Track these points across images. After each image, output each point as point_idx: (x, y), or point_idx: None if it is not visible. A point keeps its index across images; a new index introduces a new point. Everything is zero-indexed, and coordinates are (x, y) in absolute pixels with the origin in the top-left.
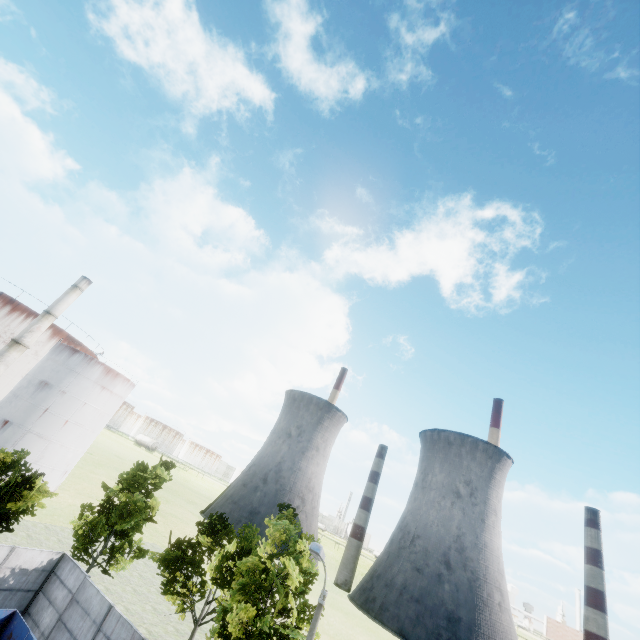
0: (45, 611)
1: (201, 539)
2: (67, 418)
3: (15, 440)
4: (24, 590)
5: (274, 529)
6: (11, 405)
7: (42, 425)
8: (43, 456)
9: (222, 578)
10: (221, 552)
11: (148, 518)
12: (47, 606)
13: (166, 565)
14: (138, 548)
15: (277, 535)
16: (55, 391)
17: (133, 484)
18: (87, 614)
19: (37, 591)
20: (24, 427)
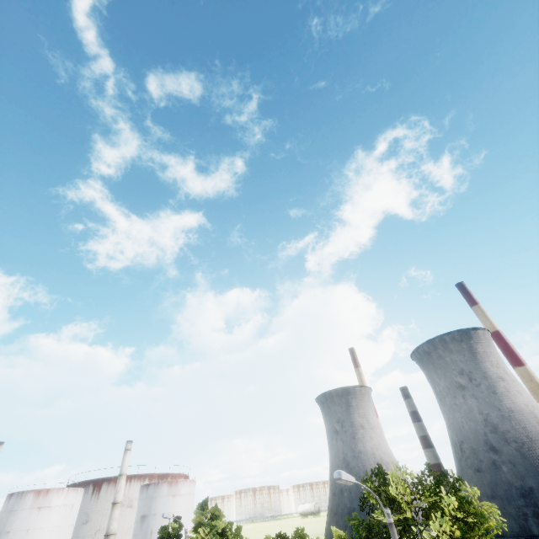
0: None
1: None
2: None
3: None
4: None
5: (196, 517)
6: None
7: None
8: None
9: None
10: None
11: None
12: None
13: None
14: None
15: (198, 519)
16: (150, 517)
17: None
18: None
19: None
20: None
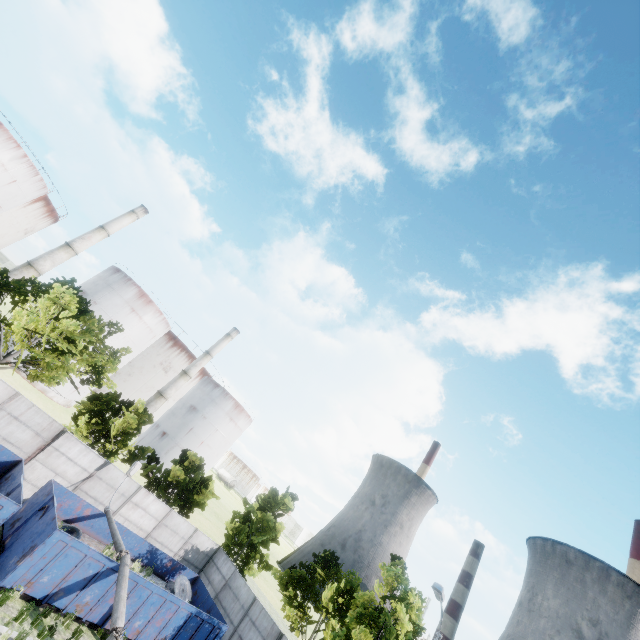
0: (206, 587)
1: (317, 568)
2: (203, 439)
3: (168, 449)
4: (194, 565)
5: (387, 574)
6: (169, 420)
7: (186, 441)
8: None
9: (333, 609)
10: (332, 586)
11: (274, 538)
12: (207, 584)
13: (291, 581)
14: (266, 561)
15: (390, 580)
16: (199, 415)
17: (267, 505)
18: (237, 599)
19: (200, 570)
20: (175, 440)
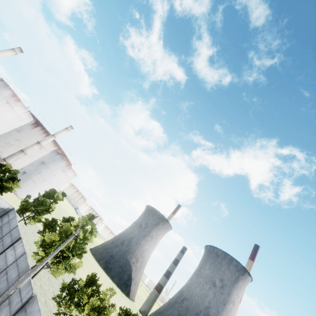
0: None
1: (61, 222)
2: (46, 178)
3: (25, 180)
4: None
5: (82, 219)
6: (29, 167)
7: (36, 177)
8: (32, 190)
9: None
10: None
11: (48, 210)
12: (0, 222)
13: (44, 224)
14: (40, 219)
15: (82, 221)
16: (46, 166)
17: (48, 195)
18: (9, 226)
19: (0, 217)
20: (30, 176)
